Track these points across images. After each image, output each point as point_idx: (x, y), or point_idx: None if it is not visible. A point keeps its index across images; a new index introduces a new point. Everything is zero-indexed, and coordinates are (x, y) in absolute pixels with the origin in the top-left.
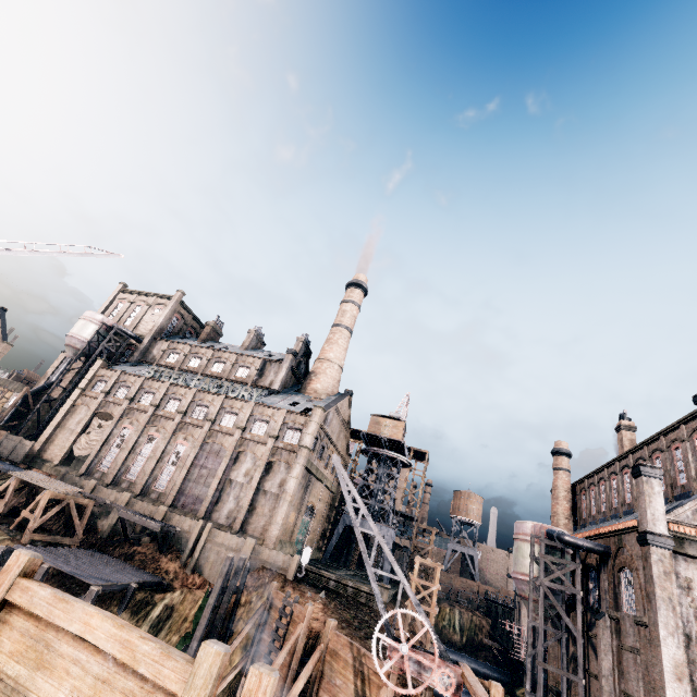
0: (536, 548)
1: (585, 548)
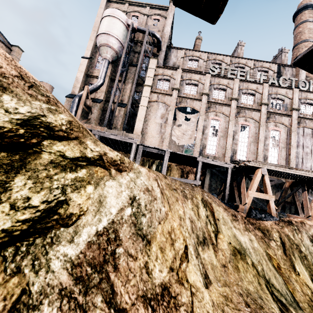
0: None
1: None
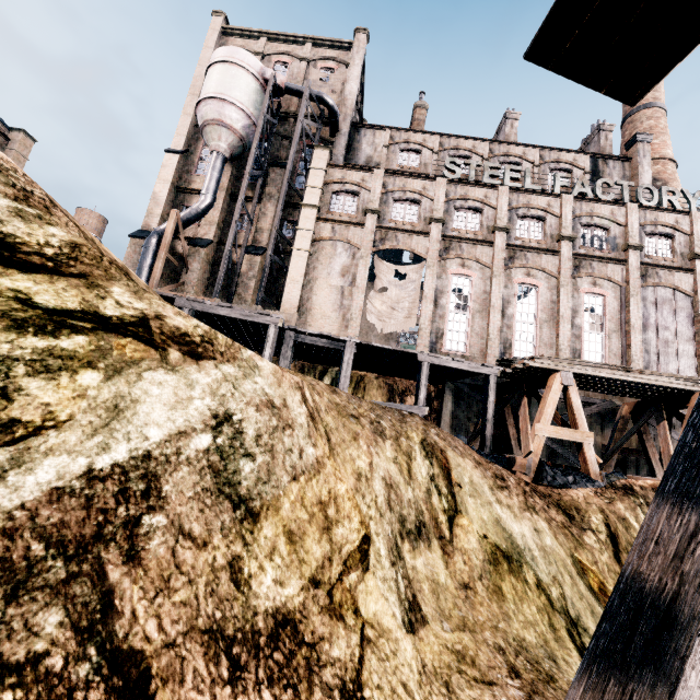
0: None
1: None
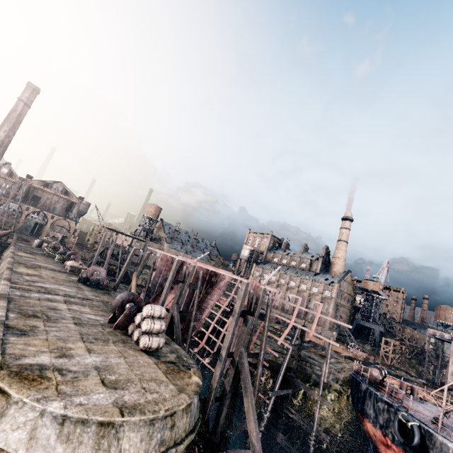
0: (433, 339)
1: (442, 340)
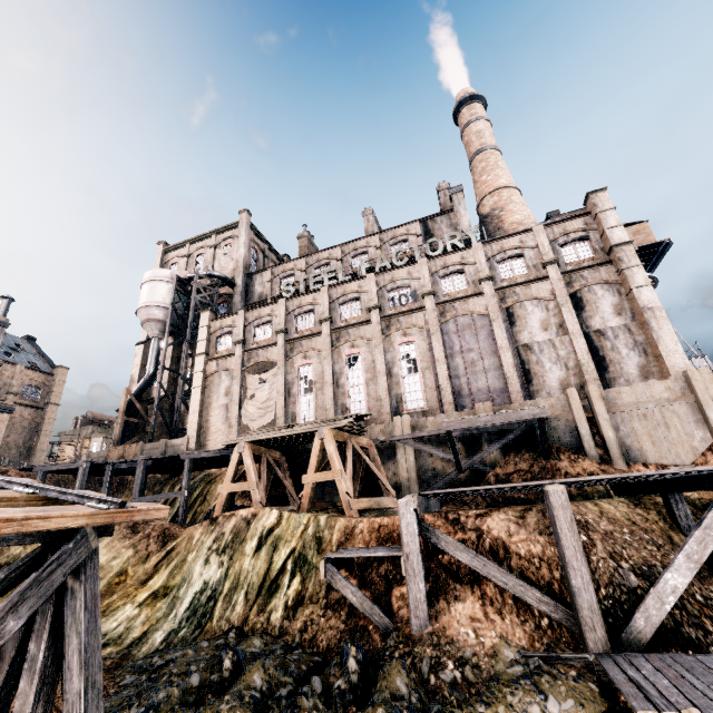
0: None
1: None
